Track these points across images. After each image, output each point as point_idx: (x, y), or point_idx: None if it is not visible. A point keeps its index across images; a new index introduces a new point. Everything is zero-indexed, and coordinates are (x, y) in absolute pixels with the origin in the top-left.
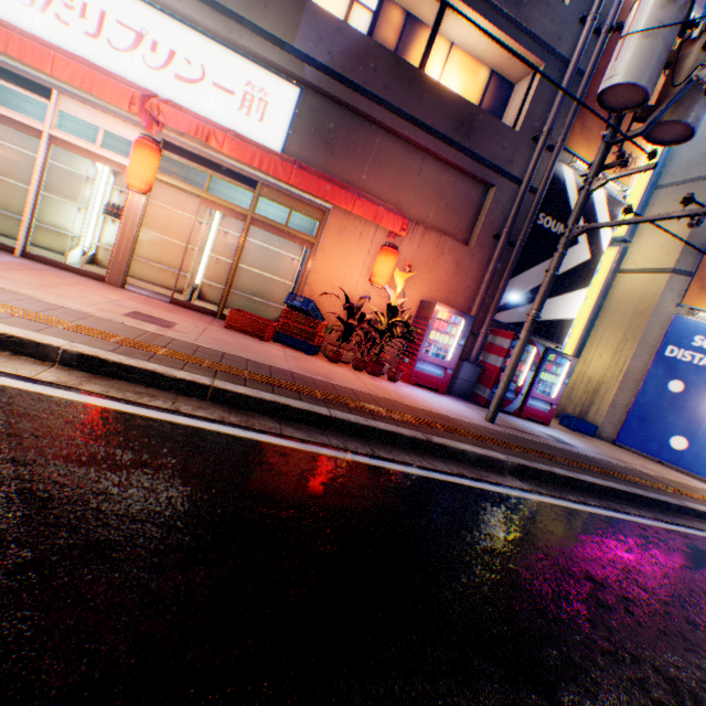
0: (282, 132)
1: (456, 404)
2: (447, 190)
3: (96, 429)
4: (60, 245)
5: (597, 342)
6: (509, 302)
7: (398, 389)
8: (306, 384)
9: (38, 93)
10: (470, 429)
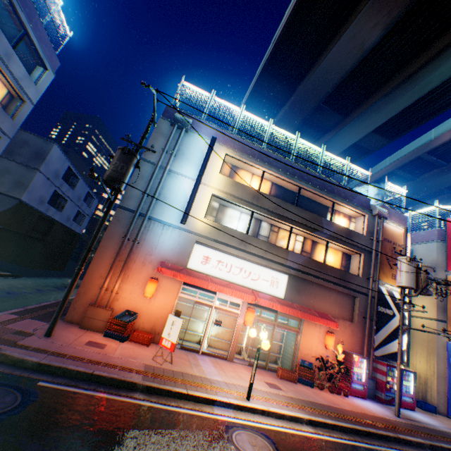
0: (283, 290)
1: (375, 405)
2: (340, 300)
3: (345, 449)
4: (193, 338)
5: (415, 353)
6: (376, 345)
7: (354, 402)
8: (342, 412)
9: (212, 292)
10: (398, 424)
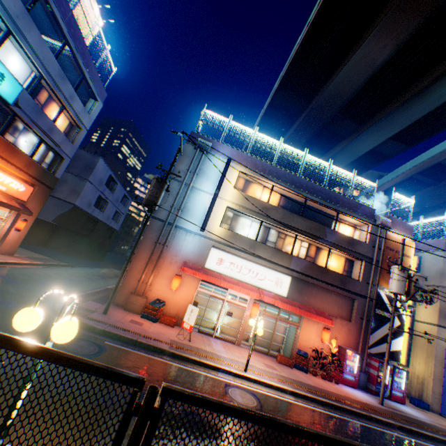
0: (286, 290)
1: (363, 394)
2: (339, 301)
3: (315, 413)
4: (209, 324)
5: (415, 355)
6: (372, 344)
7: (342, 388)
8: (325, 392)
9: (224, 288)
10: (377, 409)
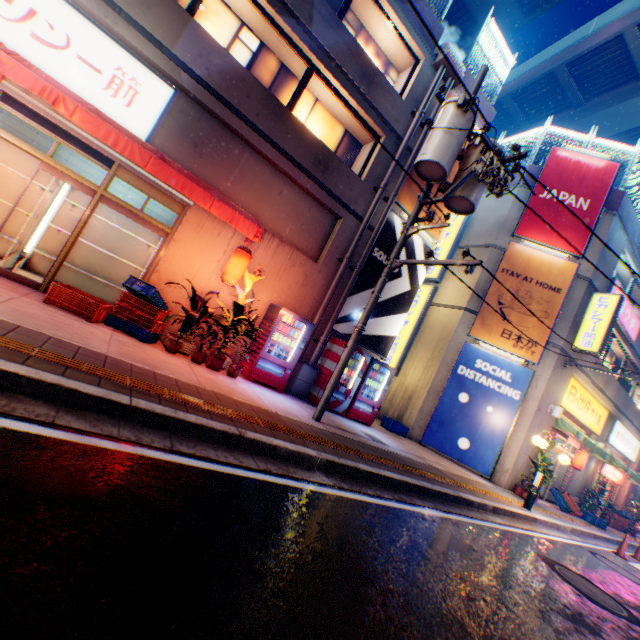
0: (151, 123)
1: (290, 402)
2: (304, 213)
3: None
4: None
5: (414, 358)
6: (347, 316)
7: (234, 384)
8: (118, 369)
9: None
10: (293, 426)
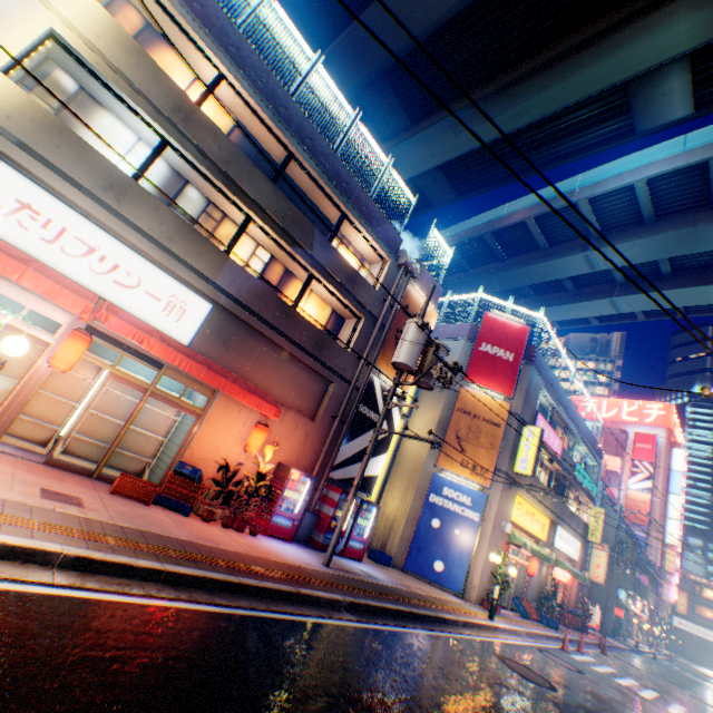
0: (193, 331)
1: (301, 551)
2: (304, 381)
3: (129, 618)
4: None
5: (392, 487)
6: (339, 463)
7: (262, 544)
8: (210, 553)
9: None
10: (318, 576)
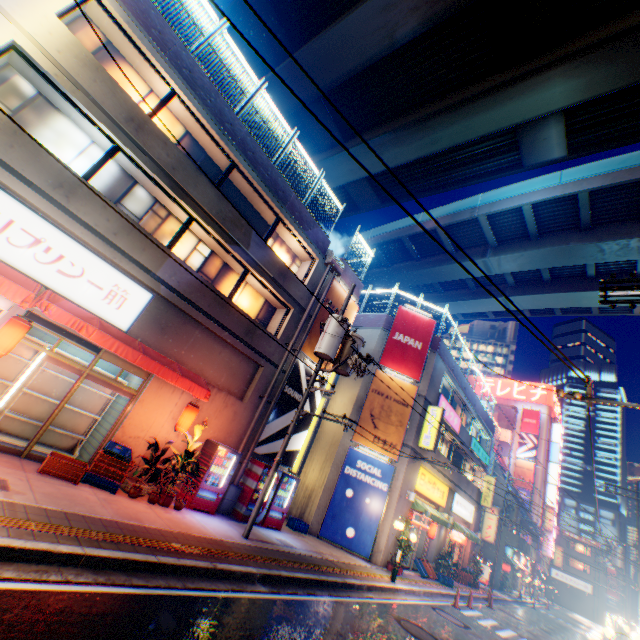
0: (133, 318)
1: (223, 523)
2: (236, 364)
3: (43, 608)
4: None
5: (313, 459)
6: (264, 439)
7: (186, 518)
8: (132, 532)
9: None
10: (236, 549)
